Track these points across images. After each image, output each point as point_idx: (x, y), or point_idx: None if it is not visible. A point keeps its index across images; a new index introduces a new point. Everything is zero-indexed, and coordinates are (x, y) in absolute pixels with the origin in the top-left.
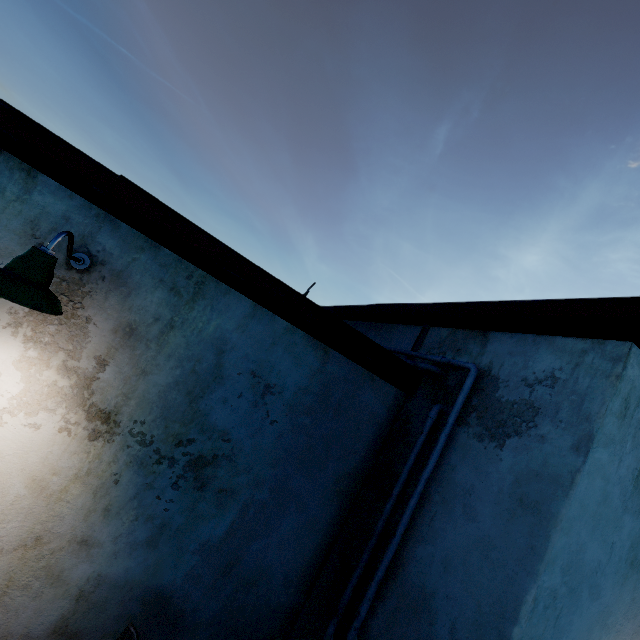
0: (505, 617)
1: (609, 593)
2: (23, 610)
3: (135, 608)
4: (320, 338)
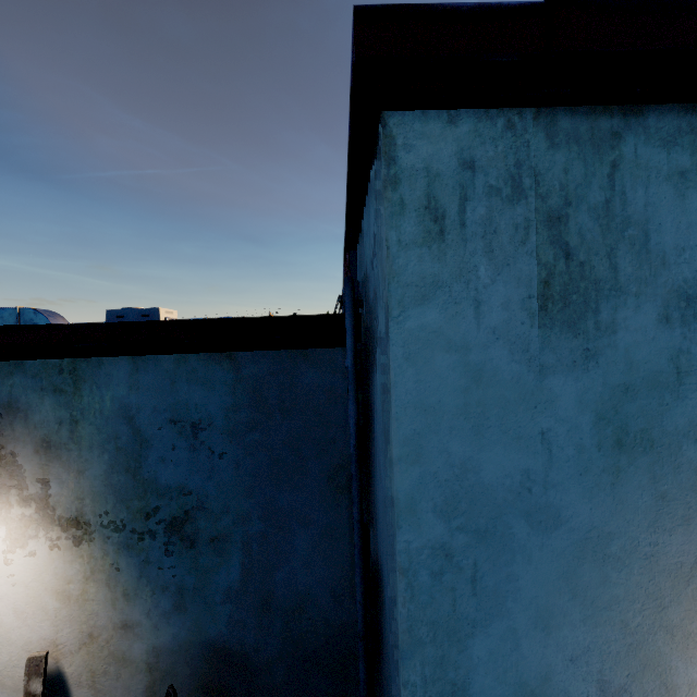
0: (396, 603)
1: (585, 508)
2: (115, 690)
3: (201, 665)
4: (211, 350)
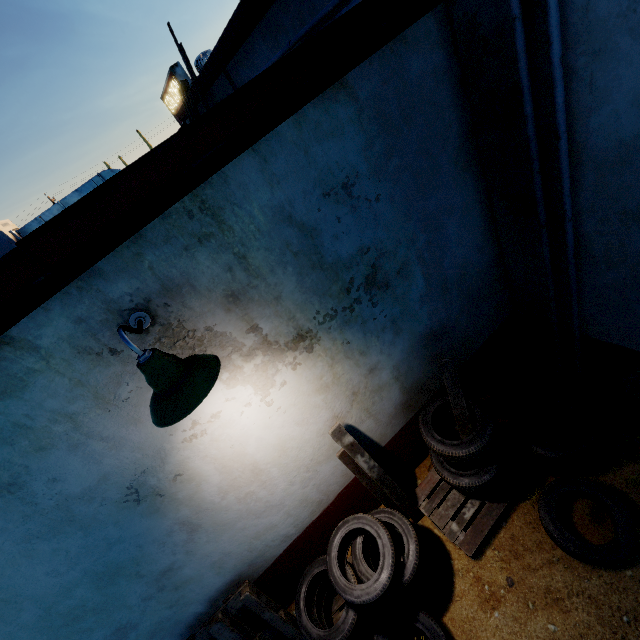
0: None
1: None
2: (384, 406)
3: (423, 352)
4: (328, 84)
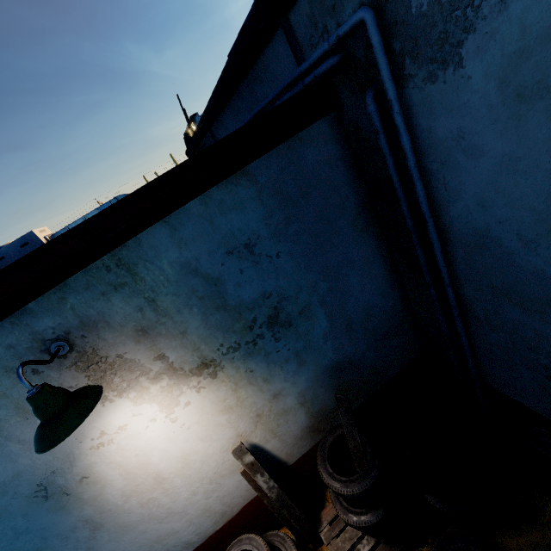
0: None
1: None
2: (289, 428)
3: (329, 382)
4: (229, 174)
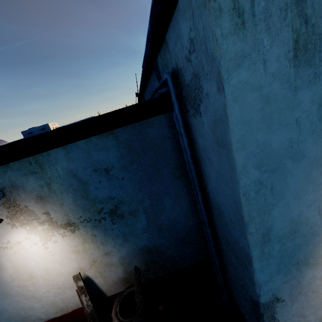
0: (239, 208)
1: (314, 148)
2: (111, 275)
3: (141, 256)
4: (101, 132)
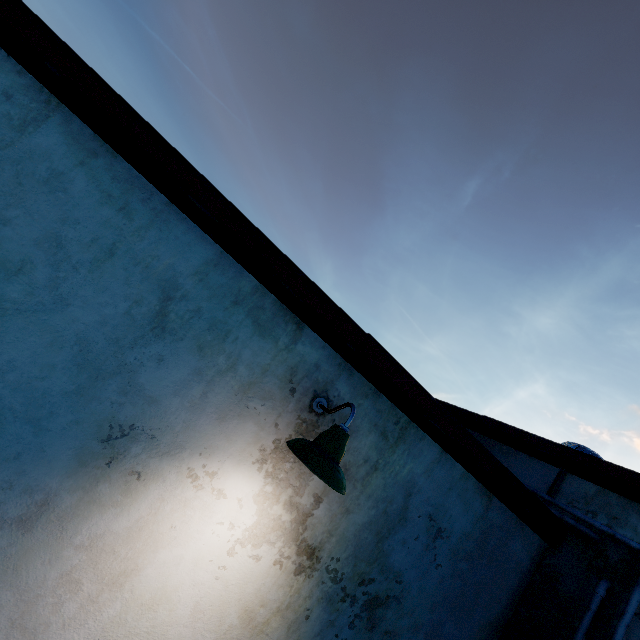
0: None
1: None
2: None
3: None
4: (490, 487)
